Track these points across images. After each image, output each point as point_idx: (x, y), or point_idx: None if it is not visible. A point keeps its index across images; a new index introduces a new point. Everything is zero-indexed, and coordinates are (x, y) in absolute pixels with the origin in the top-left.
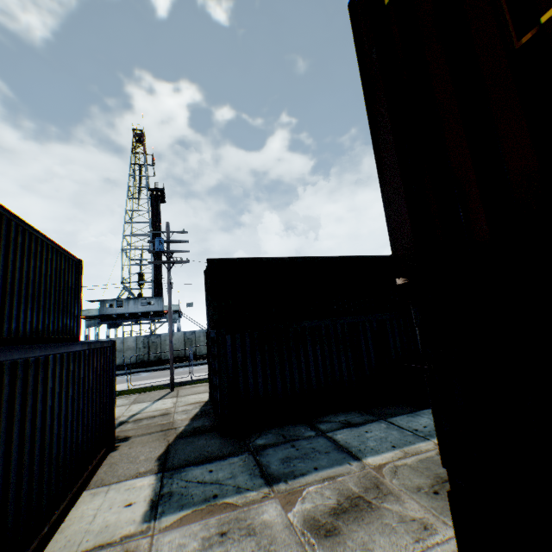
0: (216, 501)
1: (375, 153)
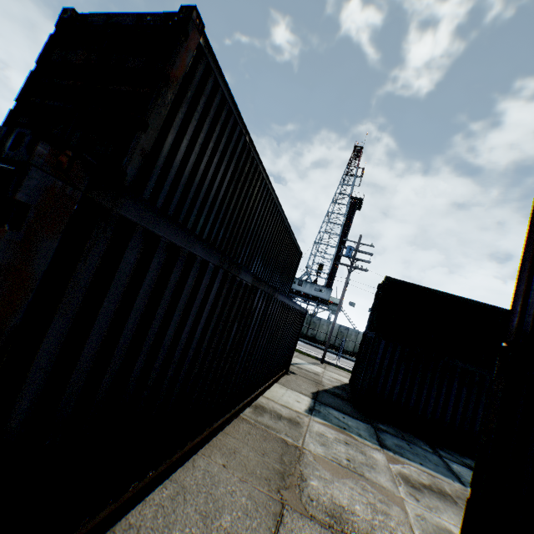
0: (345, 430)
1: (518, 271)
